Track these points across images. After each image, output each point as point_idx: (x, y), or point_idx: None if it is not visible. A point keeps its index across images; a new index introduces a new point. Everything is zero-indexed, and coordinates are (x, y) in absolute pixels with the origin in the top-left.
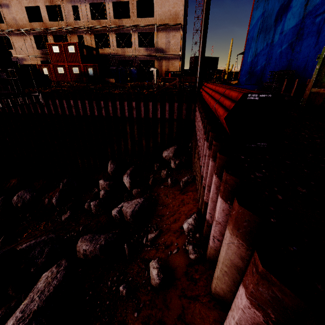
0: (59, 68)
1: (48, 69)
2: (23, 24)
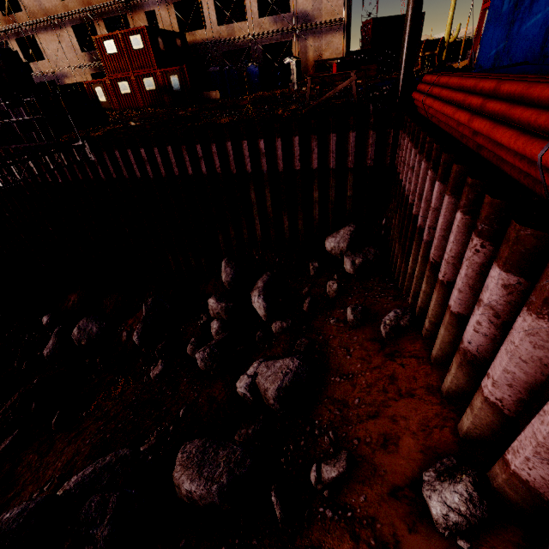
0: (121, 83)
1: (103, 88)
2: (52, 7)
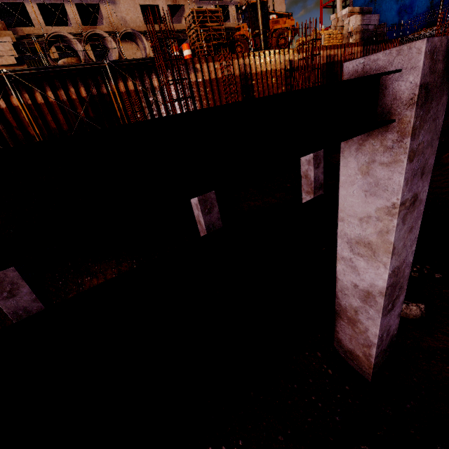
0: None
1: None
2: (136, 26)
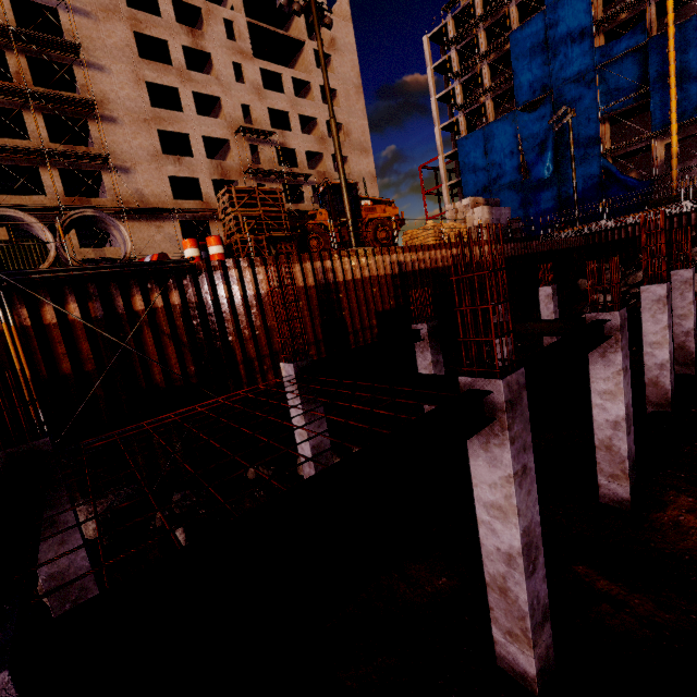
0: None
1: None
2: (159, 202)
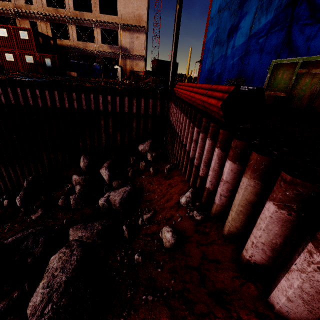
0: (7, 54)
1: None
2: None
